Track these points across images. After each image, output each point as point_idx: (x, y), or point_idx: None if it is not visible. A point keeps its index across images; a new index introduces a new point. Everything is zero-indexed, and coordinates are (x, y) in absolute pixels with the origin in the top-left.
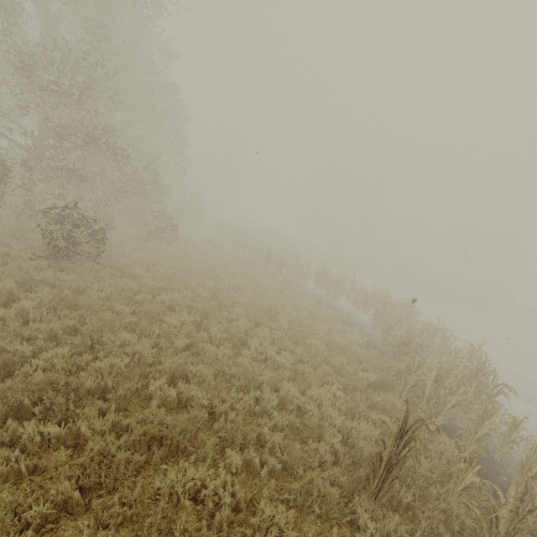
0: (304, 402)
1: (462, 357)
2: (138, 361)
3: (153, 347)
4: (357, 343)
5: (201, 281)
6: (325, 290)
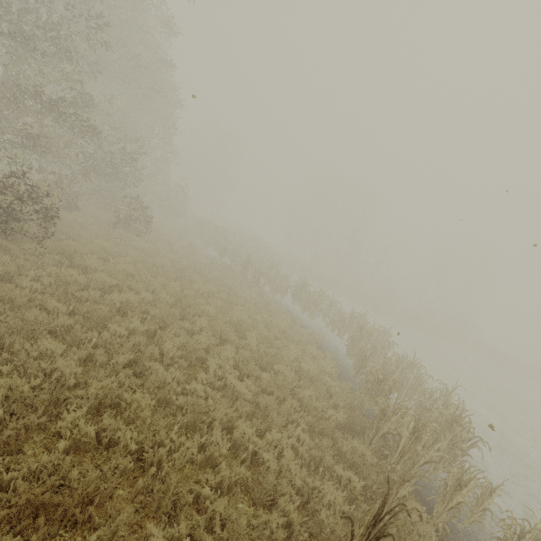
0: (261, 447)
1: (436, 399)
2: (55, 380)
3: (86, 360)
4: (328, 372)
5: (167, 282)
6: (302, 307)
